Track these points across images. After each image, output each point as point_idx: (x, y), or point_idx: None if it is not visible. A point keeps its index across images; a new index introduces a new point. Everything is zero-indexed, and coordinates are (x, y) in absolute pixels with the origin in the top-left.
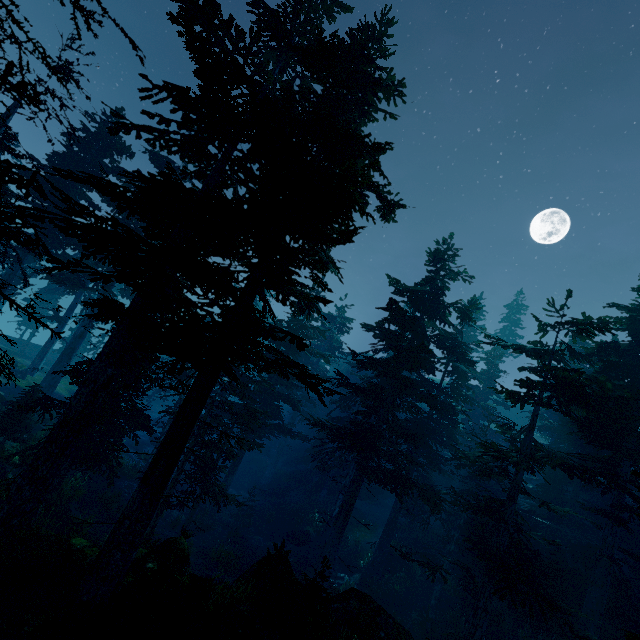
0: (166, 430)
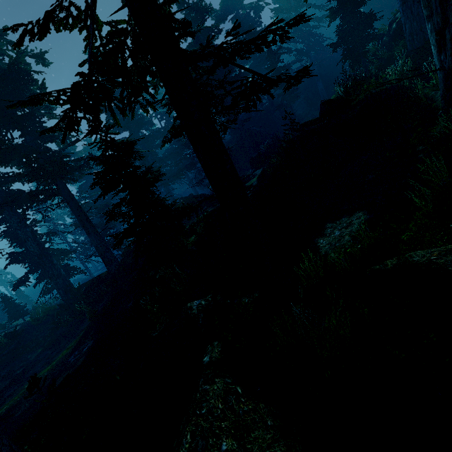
0: (82, 262)
